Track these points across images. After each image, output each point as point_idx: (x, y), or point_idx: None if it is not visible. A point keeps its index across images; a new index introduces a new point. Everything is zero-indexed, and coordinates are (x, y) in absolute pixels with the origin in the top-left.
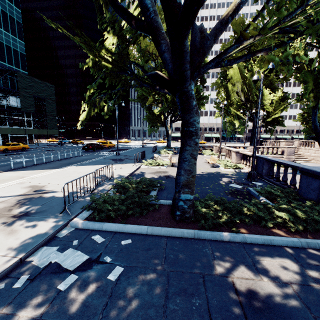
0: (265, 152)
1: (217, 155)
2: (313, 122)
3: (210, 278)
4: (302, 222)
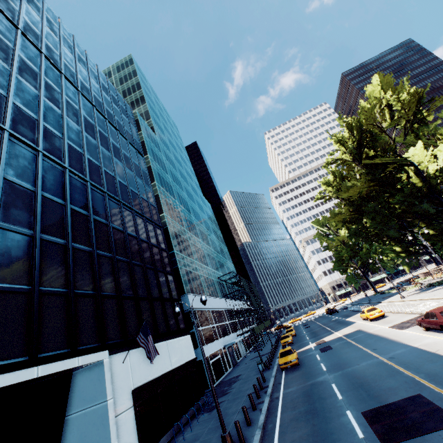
0: None
1: (427, 278)
2: None
3: None
4: None
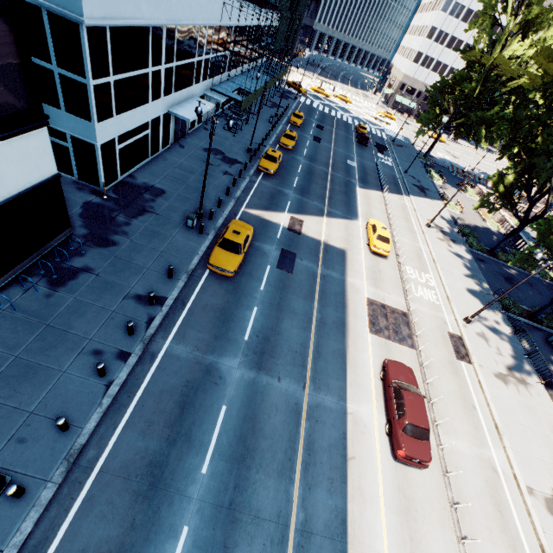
0: None
1: (477, 198)
2: None
3: (503, 269)
4: (521, 265)
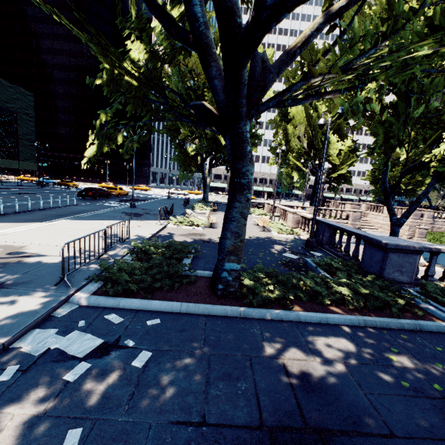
0: (328, 216)
1: (269, 215)
2: (383, 183)
3: (258, 360)
4: (362, 298)
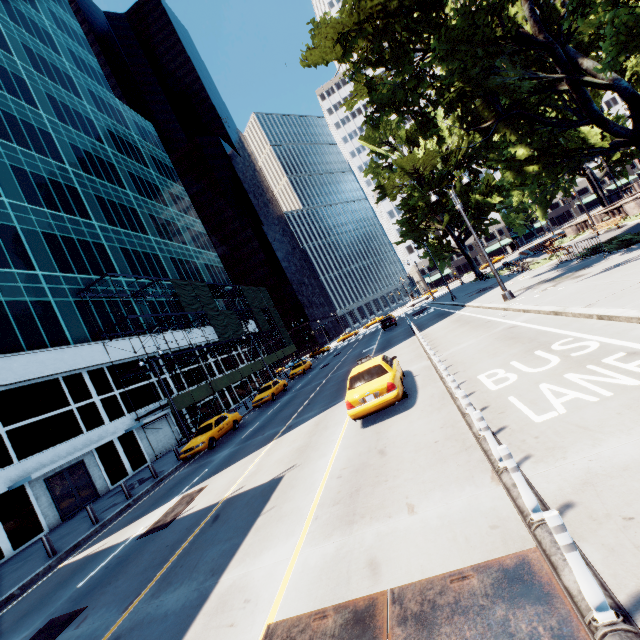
0: None
1: (583, 234)
2: None
3: None
4: None
